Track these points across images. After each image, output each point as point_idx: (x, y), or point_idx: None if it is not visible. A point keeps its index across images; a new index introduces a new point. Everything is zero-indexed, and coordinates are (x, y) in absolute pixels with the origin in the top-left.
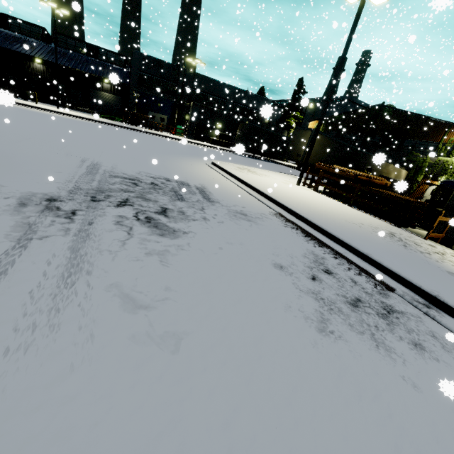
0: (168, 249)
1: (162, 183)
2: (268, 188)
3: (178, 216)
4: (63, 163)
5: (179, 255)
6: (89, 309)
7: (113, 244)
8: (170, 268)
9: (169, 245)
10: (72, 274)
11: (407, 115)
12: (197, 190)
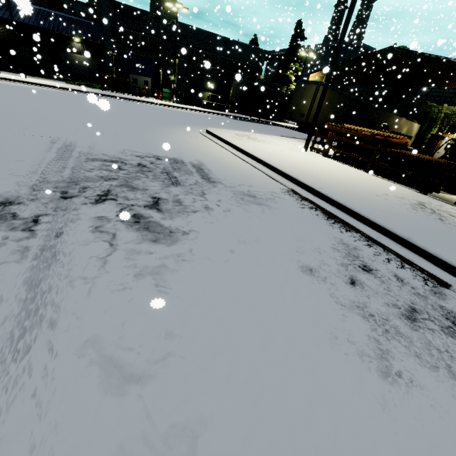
0: (165, 263)
1: (151, 163)
2: (274, 158)
3: (174, 209)
4: (27, 147)
5: (181, 271)
6: (50, 401)
7: (89, 265)
8: (170, 296)
9: (165, 257)
10: (26, 332)
11: (422, 57)
12: (194, 168)
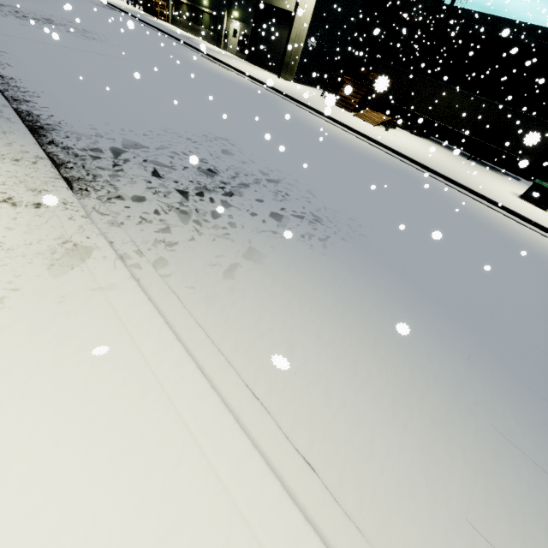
0: None
1: None
2: None
3: None
4: None
5: None
6: None
7: None
8: None
9: None
10: None
11: None
12: None
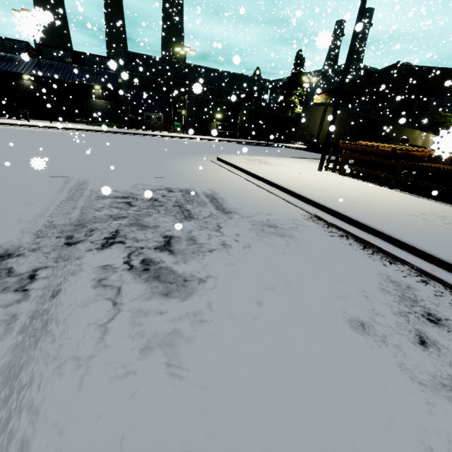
0: (178, 327)
1: (162, 196)
2: (290, 181)
3: (188, 249)
4: (40, 189)
5: (198, 339)
6: None
7: (85, 338)
8: (186, 382)
9: (179, 318)
10: None
11: (429, 71)
12: (207, 199)
